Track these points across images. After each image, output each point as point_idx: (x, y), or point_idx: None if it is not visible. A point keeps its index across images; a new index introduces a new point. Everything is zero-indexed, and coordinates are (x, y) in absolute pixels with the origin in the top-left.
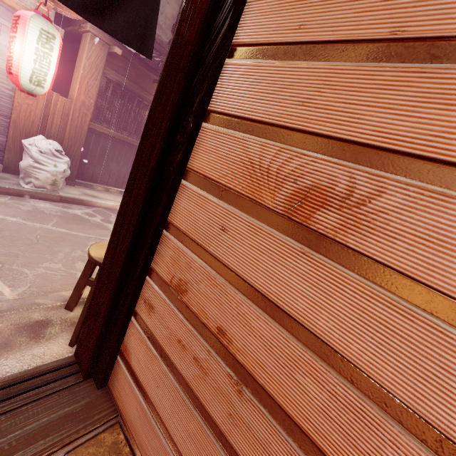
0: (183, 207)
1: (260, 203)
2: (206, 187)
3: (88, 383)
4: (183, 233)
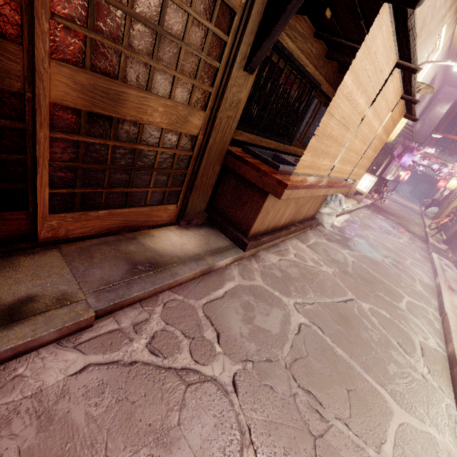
0: None
1: None
2: None
3: None
4: None
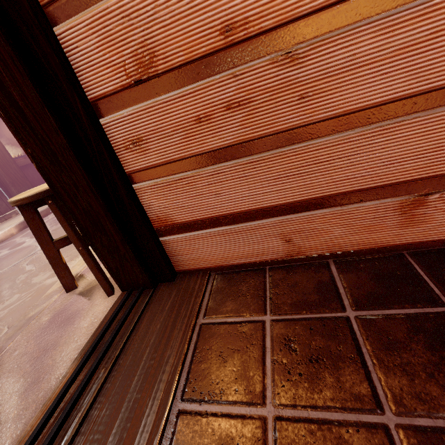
0: None
1: None
2: None
3: (161, 287)
4: None
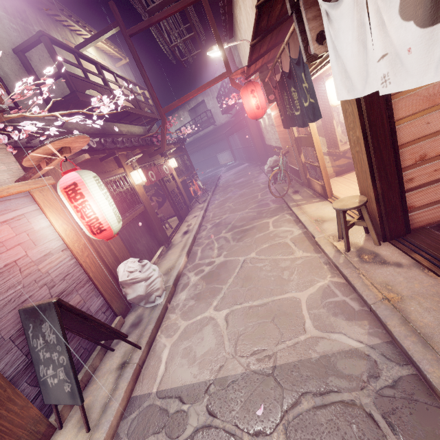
0: (401, 135)
1: (438, 104)
2: (409, 119)
3: (407, 236)
4: (409, 142)
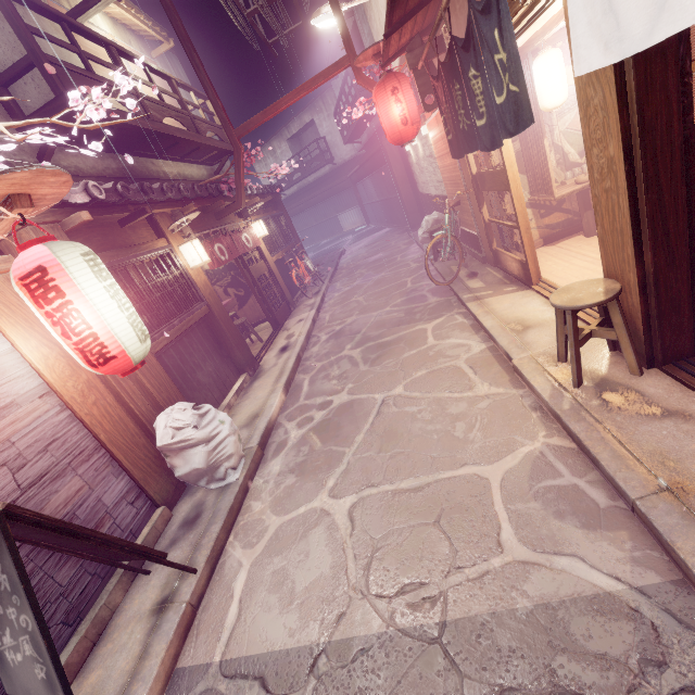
0: None
1: None
2: None
3: None
4: None
